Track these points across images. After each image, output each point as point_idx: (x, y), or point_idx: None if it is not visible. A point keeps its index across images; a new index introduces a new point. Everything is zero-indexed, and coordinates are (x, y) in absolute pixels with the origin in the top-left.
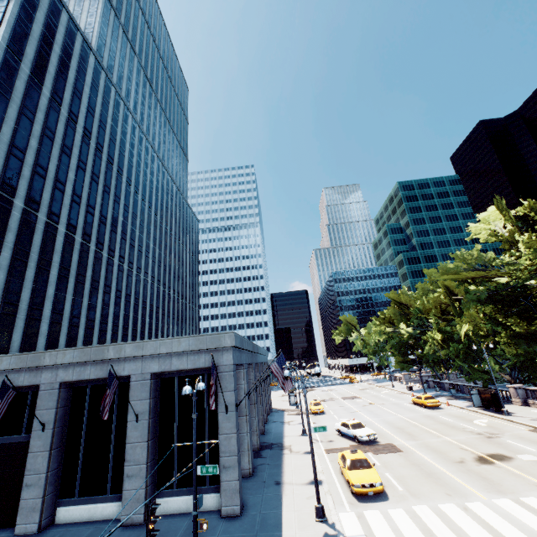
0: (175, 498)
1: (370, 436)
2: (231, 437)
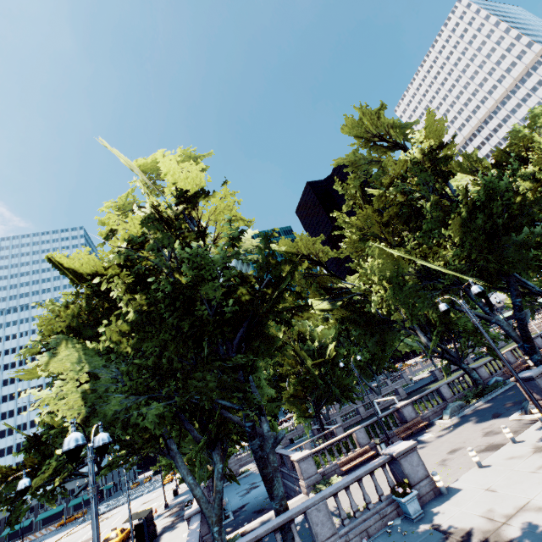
0: None
1: None
2: None
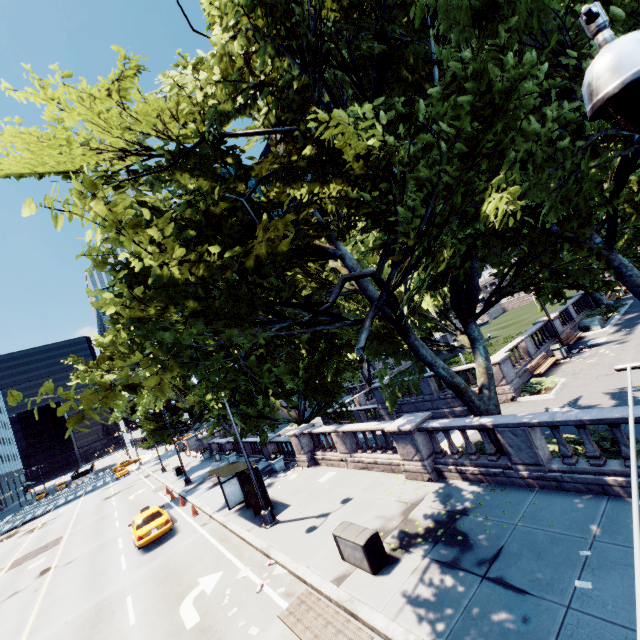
0: None
1: None
2: None
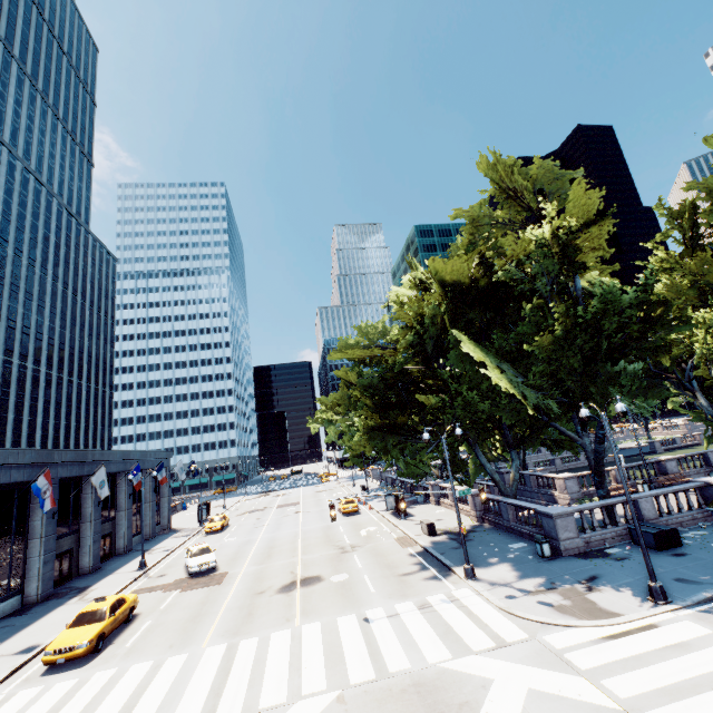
0: None
1: (203, 566)
2: None
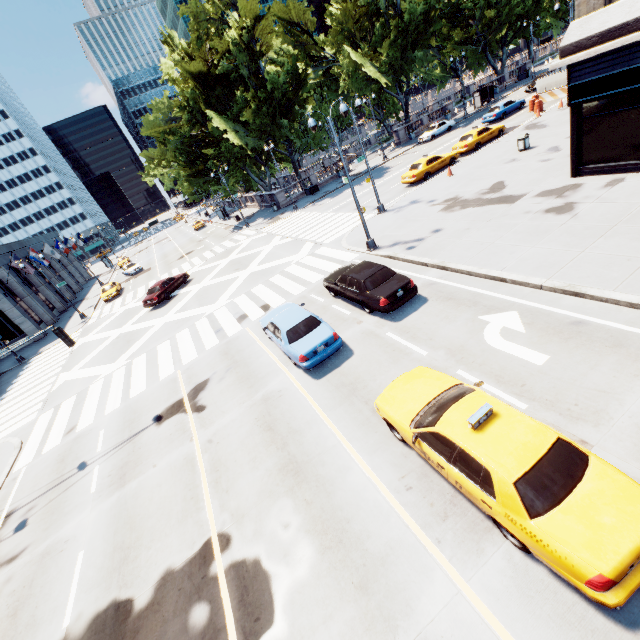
0: (5, 349)
1: (137, 269)
2: (13, 310)
